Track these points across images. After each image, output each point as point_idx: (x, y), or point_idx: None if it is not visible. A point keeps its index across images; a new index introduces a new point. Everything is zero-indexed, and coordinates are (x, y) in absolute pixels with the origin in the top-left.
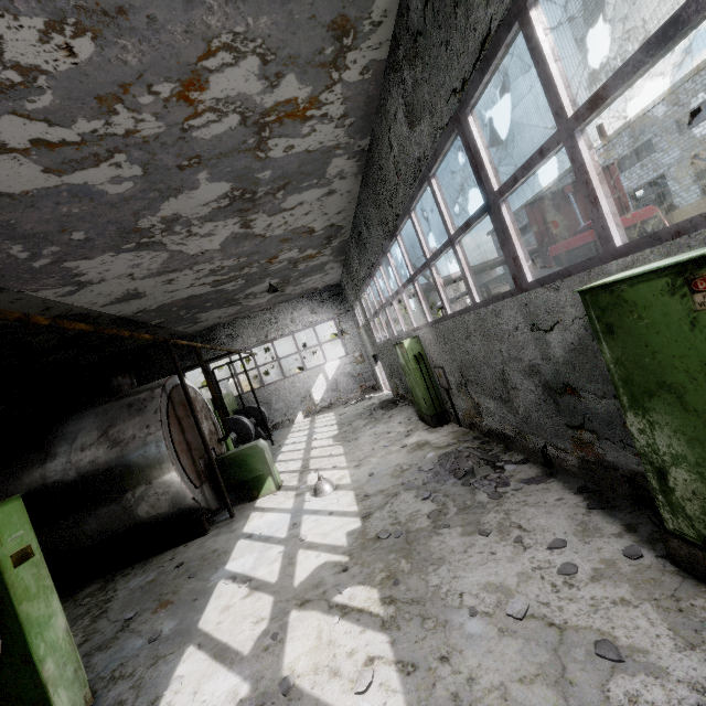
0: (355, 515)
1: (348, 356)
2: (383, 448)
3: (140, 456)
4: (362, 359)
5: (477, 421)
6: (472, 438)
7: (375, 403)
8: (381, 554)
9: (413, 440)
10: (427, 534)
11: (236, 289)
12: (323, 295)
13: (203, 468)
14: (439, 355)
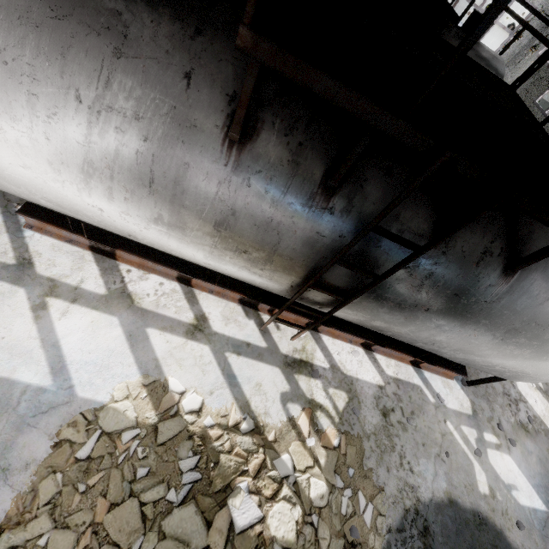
0: None
1: None
2: None
3: None
4: None
5: None
6: None
7: None
8: None
9: None
10: None
11: None
12: None
13: None
14: None
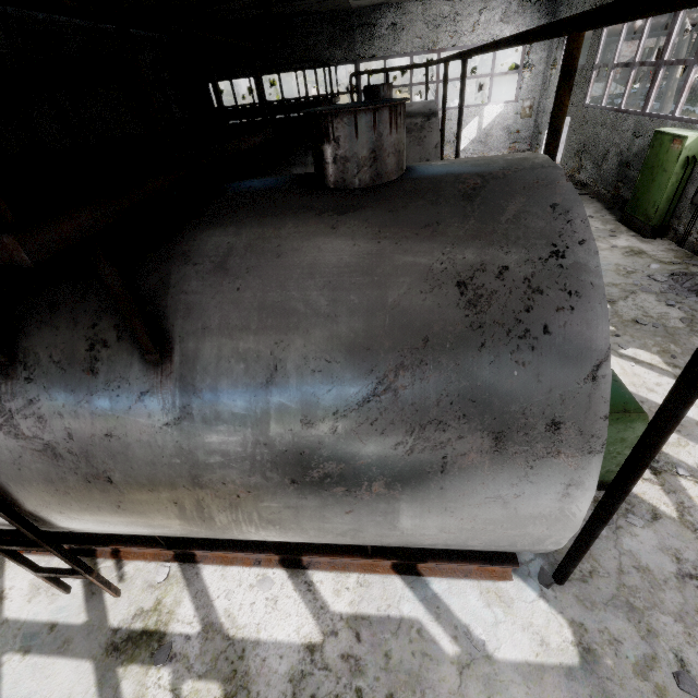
0: None
1: (515, 103)
2: None
3: None
4: (530, 112)
5: None
6: None
7: None
8: (646, 334)
9: (622, 244)
10: (686, 333)
11: None
12: None
13: None
14: None
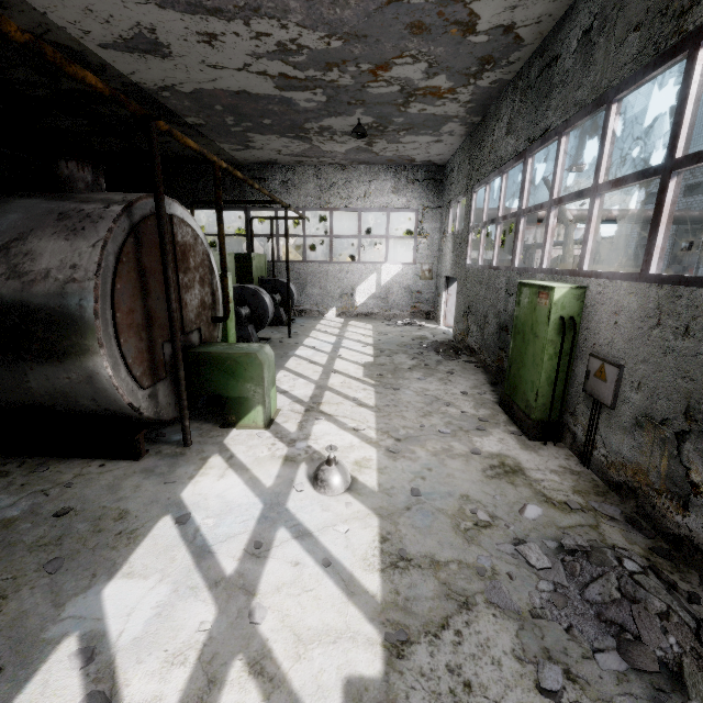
0: (373, 616)
1: (414, 265)
2: (438, 434)
3: (49, 311)
4: (430, 275)
5: (652, 498)
6: (624, 518)
7: (427, 337)
8: None
9: (491, 447)
10: None
11: (310, 110)
12: (417, 173)
13: (169, 356)
14: (629, 344)
